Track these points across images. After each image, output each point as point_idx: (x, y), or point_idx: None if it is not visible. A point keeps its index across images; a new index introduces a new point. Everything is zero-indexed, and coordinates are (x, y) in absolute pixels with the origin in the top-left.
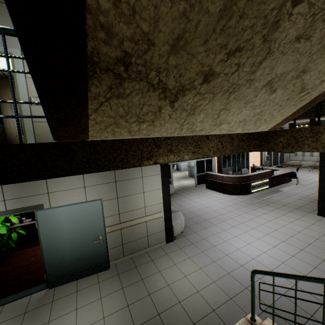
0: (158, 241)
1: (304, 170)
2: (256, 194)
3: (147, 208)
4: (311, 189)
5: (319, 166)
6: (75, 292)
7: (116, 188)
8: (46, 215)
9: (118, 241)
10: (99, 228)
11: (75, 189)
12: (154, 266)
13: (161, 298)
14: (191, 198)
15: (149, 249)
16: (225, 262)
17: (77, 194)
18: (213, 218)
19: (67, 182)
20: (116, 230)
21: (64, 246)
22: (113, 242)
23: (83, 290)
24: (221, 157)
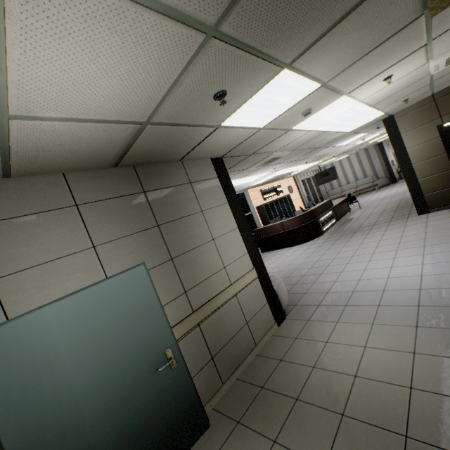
0: (266, 327)
1: None
2: (329, 231)
3: (228, 270)
4: (378, 205)
5: (396, 155)
6: None
7: (162, 239)
8: None
9: (202, 355)
10: (159, 333)
11: (70, 256)
12: (294, 366)
13: (372, 404)
14: None
15: (258, 349)
16: (394, 297)
17: (79, 268)
18: (310, 270)
19: (45, 242)
20: (191, 331)
21: (82, 418)
22: (193, 360)
23: None
24: (263, 207)
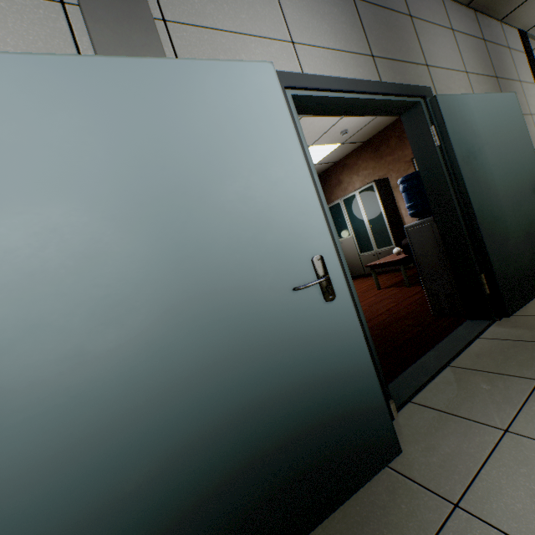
0: None
1: None
2: None
3: None
4: None
5: None
6: None
7: (499, 92)
8: (451, 109)
9: None
10: (530, 162)
11: (456, 72)
12: None
13: None
14: None
15: None
16: None
17: (462, 86)
18: None
19: (442, 52)
20: None
21: (498, 198)
22: None
23: None
24: None
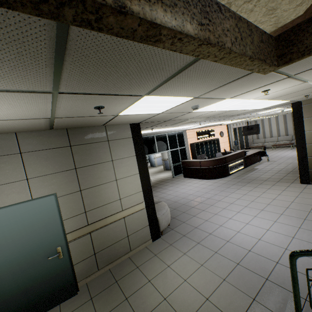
0: (142, 240)
1: (268, 150)
2: (234, 175)
3: (123, 201)
4: (282, 163)
5: (295, 133)
6: None
7: (76, 177)
8: None
9: (88, 251)
10: (55, 237)
11: (11, 183)
12: (141, 275)
13: None
14: (171, 189)
15: (131, 253)
16: (229, 250)
17: (15, 191)
18: (200, 204)
19: None
20: (83, 236)
21: None
22: (80, 253)
23: None
24: (194, 145)
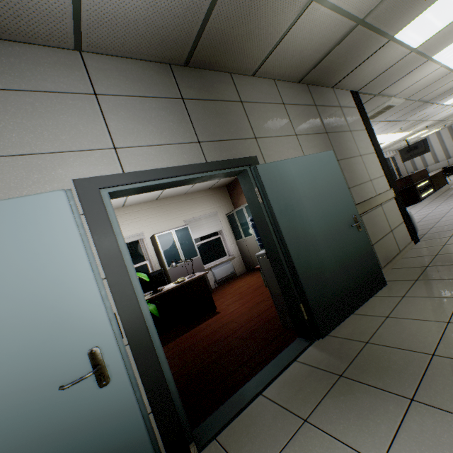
0: (405, 241)
1: None
2: (429, 198)
3: (373, 183)
4: None
5: None
6: (385, 319)
7: (330, 143)
8: (271, 174)
9: None
10: (347, 202)
11: (285, 137)
12: None
13: None
14: None
15: (402, 255)
16: None
17: (291, 147)
18: (424, 218)
19: (273, 123)
20: None
21: (315, 238)
22: None
23: (398, 311)
24: None
